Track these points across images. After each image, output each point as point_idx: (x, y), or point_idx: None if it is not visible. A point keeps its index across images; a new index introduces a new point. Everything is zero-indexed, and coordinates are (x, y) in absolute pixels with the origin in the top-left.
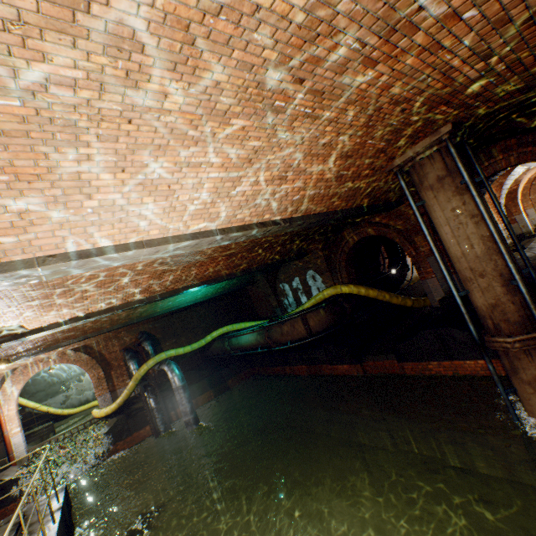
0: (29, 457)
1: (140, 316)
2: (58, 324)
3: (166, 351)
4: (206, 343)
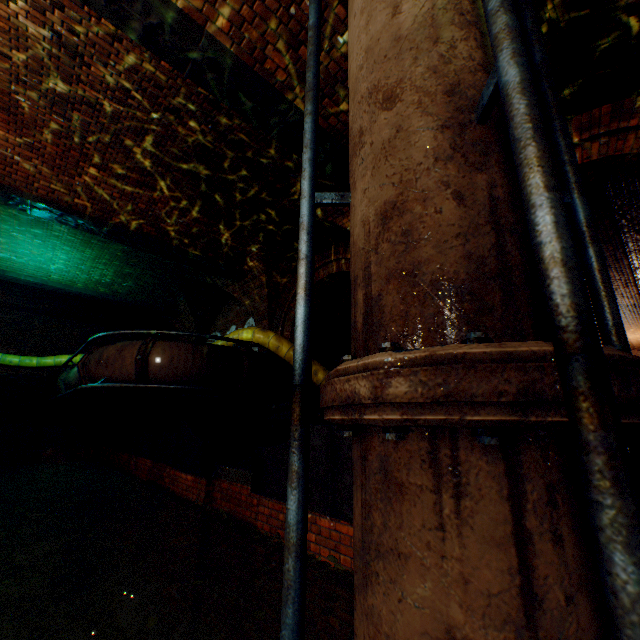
0: None
1: None
2: None
3: None
4: (40, 366)
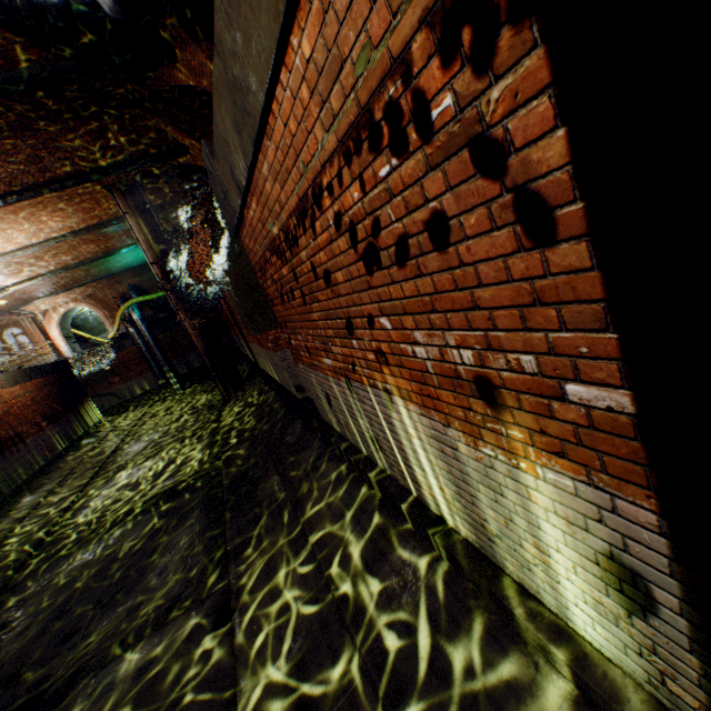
0: (76, 359)
1: (101, 274)
2: (20, 283)
3: (136, 298)
4: None
